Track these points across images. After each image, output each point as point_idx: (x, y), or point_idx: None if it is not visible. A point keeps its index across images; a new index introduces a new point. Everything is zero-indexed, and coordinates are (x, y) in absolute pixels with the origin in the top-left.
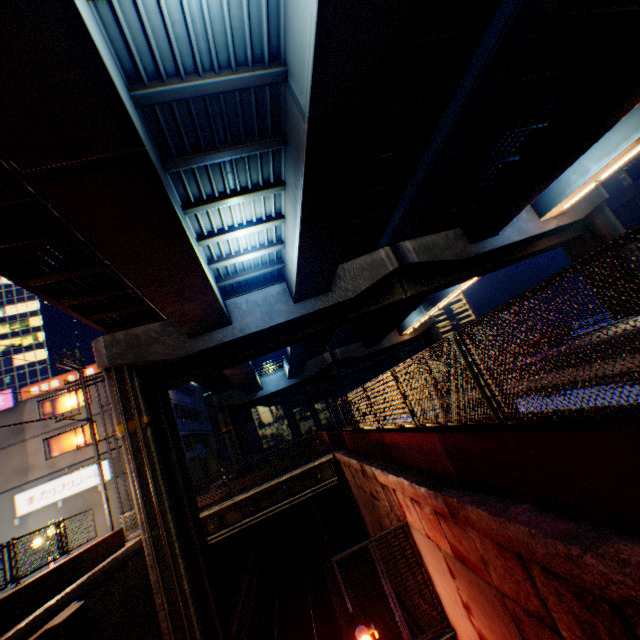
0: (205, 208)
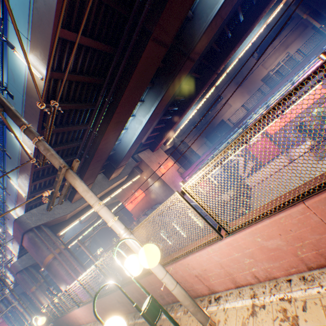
0: None
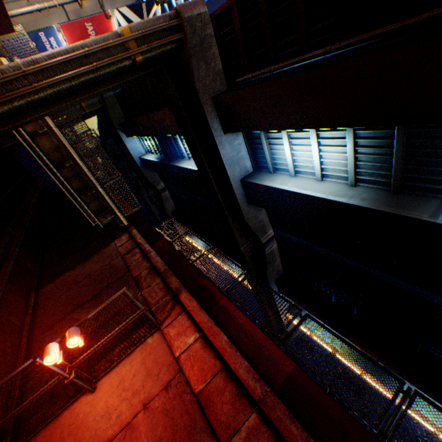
0: (349, 132)
